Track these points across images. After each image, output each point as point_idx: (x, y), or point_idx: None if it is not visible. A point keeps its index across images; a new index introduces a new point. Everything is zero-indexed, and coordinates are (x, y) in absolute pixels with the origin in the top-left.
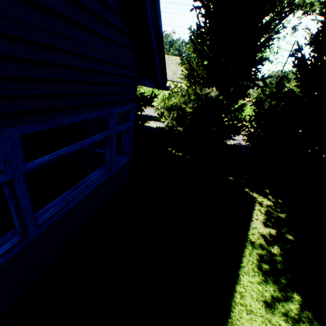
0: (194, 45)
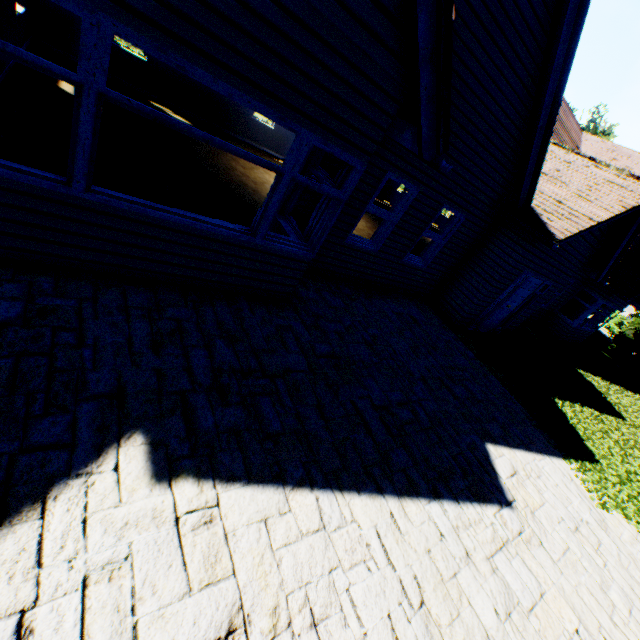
0: None
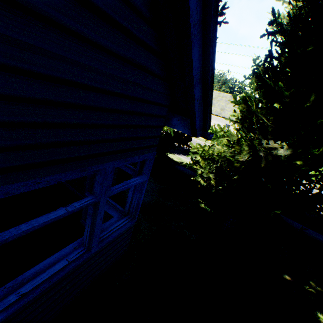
0: (259, 80)
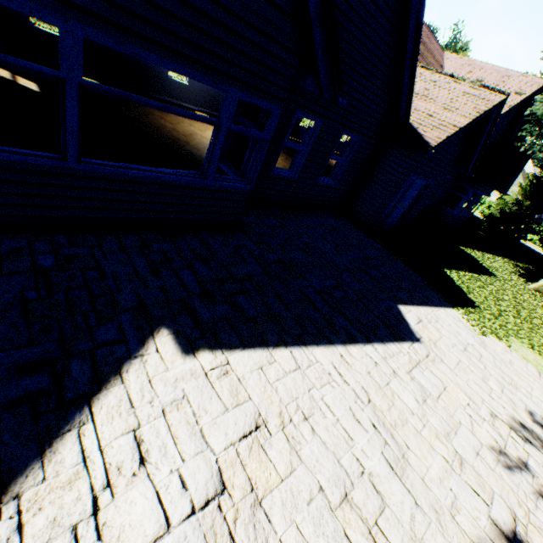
0: (529, 180)
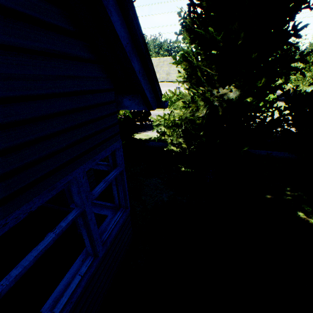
0: (190, 32)
